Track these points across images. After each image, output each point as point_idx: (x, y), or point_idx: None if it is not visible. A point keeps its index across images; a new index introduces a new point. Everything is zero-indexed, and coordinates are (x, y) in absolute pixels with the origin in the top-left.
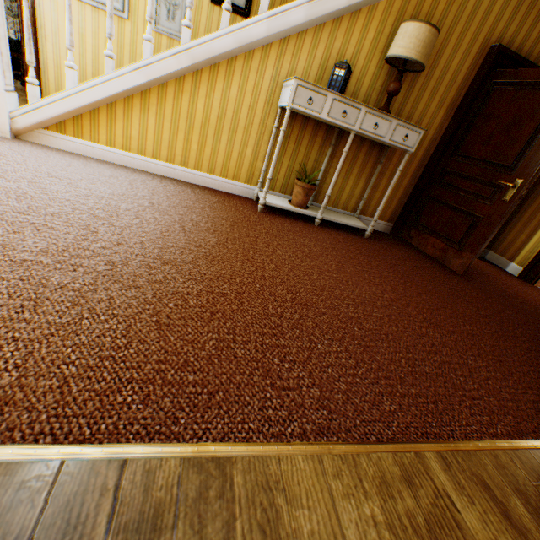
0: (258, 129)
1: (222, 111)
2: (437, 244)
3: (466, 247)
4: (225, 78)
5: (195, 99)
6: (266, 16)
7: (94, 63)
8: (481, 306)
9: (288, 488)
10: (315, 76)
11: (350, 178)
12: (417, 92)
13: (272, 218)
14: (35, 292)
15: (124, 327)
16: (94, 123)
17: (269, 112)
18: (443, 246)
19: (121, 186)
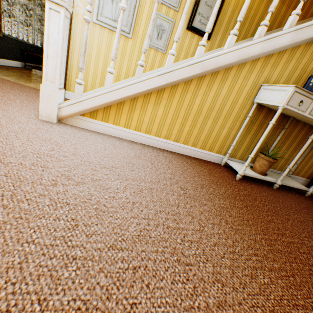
0: (234, 116)
1: (212, 104)
2: None
3: None
4: (220, 82)
5: (195, 96)
6: (262, 39)
7: (103, 65)
8: None
9: None
10: (283, 81)
11: (289, 149)
12: None
13: (250, 187)
14: None
15: None
16: (118, 111)
17: (245, 105)
18: None
19: (148, 168)
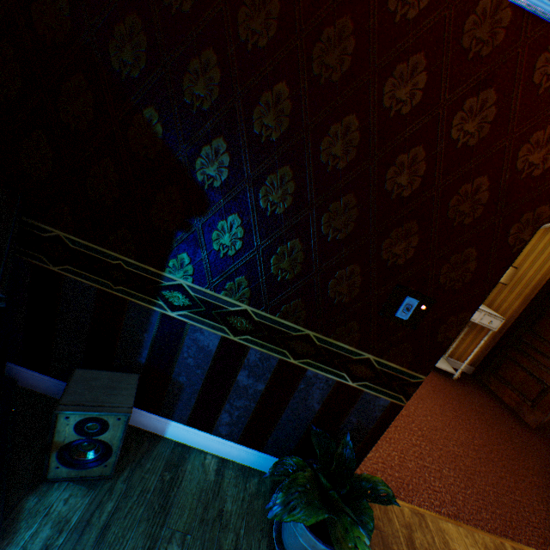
0: None
1: None
2: (513, 395)
3: (537, 406)
4: None
5: None
6: None
7: None
8: (548, 463)
9: (448, 533)
10: None
11: None
12: (499, 287)
13: None
14: None
15: None
16: None
17: None
18: (518, 399)
19: None
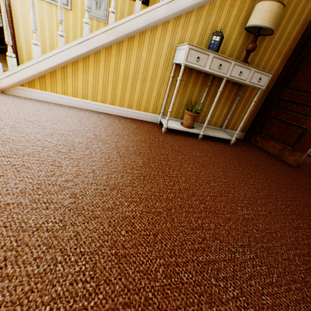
0: (160, 78)
1: (136, 68)
2: (276, 146)
3: (298, 149)
4: (138, 46)
5: (118, 61)
6: (165, 2)
7: (50, 39)
8: None
9: None
10: (197, 41)
11: (219, 106)
12: (263, 48)
13: (172, 137)
14: (16, 239)
15: (91, 267)
16: (53, 80)
17: (167, 67)
18: (280, 148)
19: (73, 123)
